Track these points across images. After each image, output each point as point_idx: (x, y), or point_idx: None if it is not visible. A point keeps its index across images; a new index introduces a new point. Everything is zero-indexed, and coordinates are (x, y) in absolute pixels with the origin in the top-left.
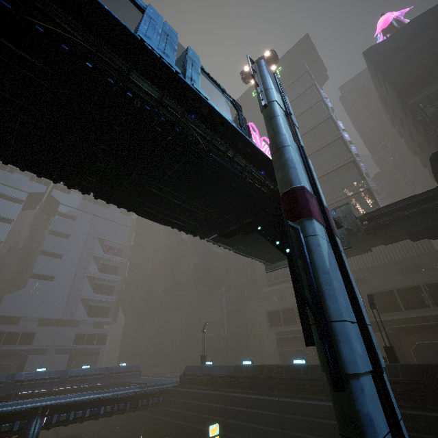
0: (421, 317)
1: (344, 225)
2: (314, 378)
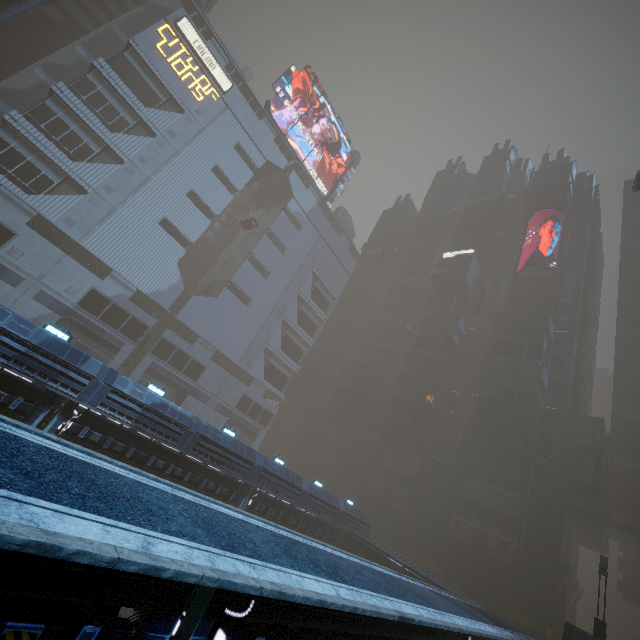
0: None
1: None
2: None
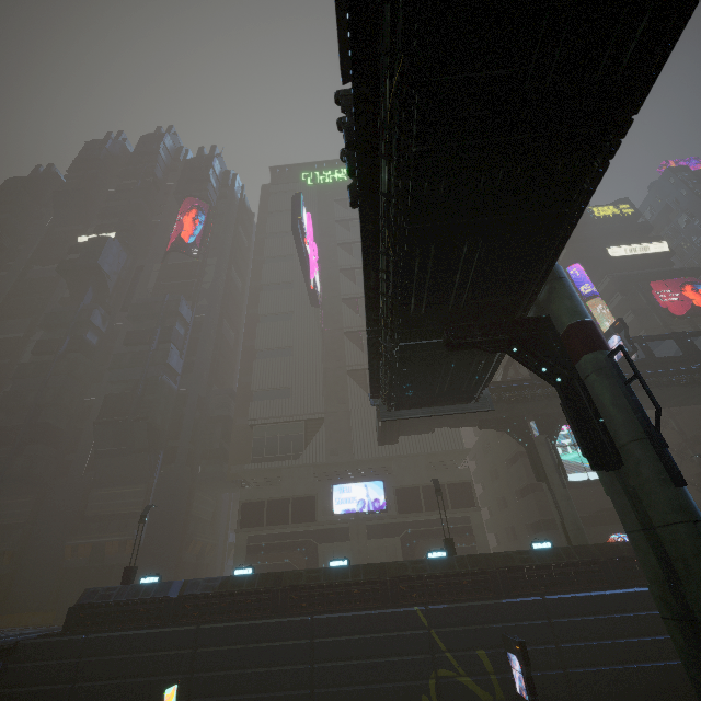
0: (440, 519)
1: None
2: (370, 580)
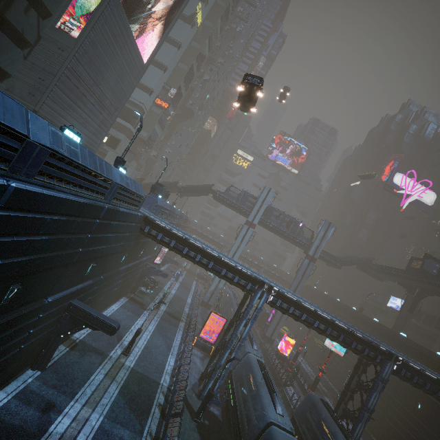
0: (424, 328)
1: (371, 265)
2: (334, 302)
